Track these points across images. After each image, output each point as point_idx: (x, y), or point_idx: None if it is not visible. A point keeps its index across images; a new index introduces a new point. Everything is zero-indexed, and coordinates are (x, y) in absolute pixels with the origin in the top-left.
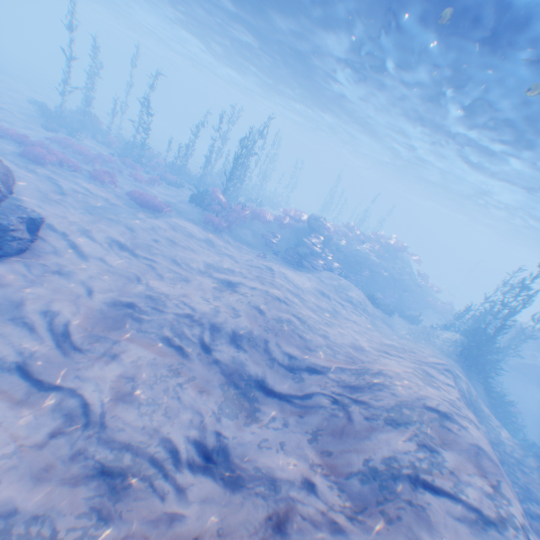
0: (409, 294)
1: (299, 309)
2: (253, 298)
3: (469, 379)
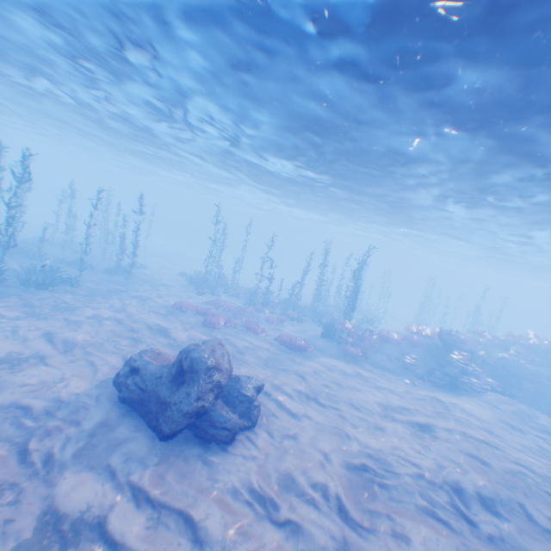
0: None
1: (510, 451)
2: (460, 443)
3: None
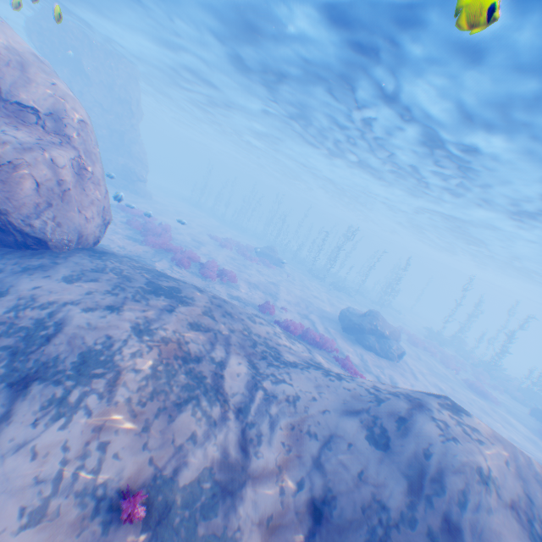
0: None
1: None
2: None
3: None
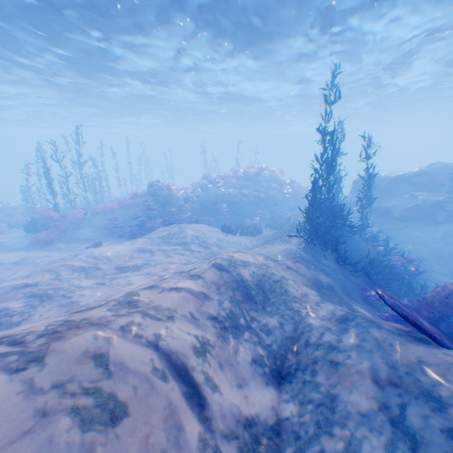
0: (283, 205)
1: (61, 284)
2: None
3: (313, 256)
